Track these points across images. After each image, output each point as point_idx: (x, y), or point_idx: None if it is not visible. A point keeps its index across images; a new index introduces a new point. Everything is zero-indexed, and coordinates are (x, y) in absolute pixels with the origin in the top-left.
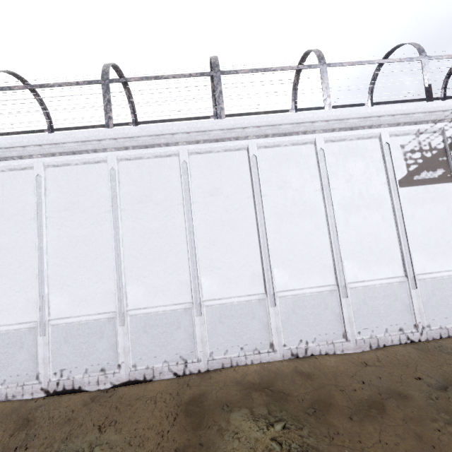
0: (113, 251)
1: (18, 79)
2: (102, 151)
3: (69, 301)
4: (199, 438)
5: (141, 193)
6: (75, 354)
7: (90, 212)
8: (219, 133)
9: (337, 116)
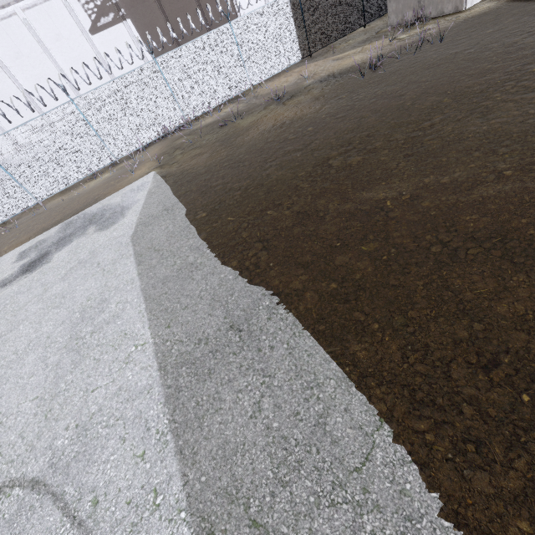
0: None
1: None
2: None
3: None
4: None
5: None
6: None
7: None
8: None
9: None
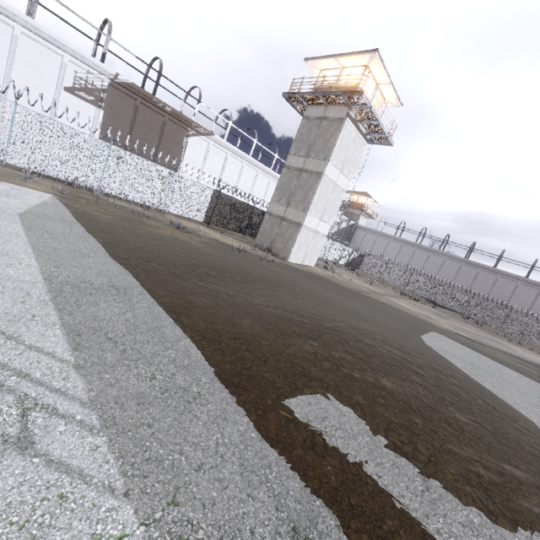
0: None
1: None
2: None
3: None
4: None
5: None
6: None
7: None
8: None
9: (35, 25)
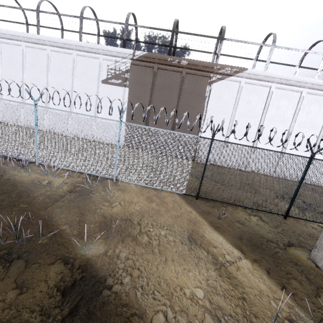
0: None
1: None
2: None
3: None
4: None
5: (8, 58)
6: None
7: None
8: (35, 40)
9: (80, 44)
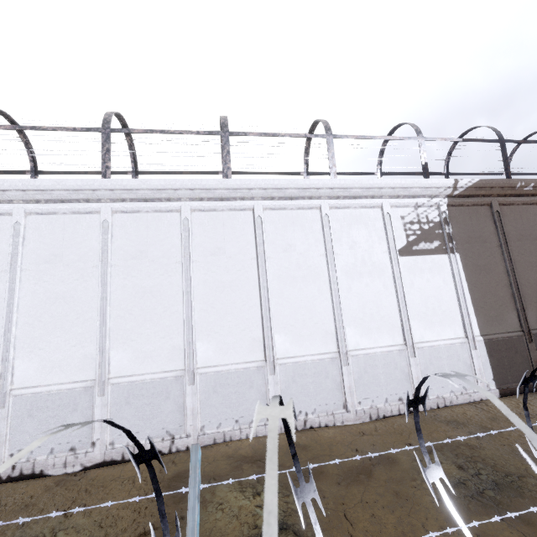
0: (98, 311)
1: (3, 116)
2: (95, 201)
3: (39, 368)
4: (180, 512)
5: (136, 248)
6: (40, 431)
7: (75, 266)
8: (224, 192)
9: (342, 184)
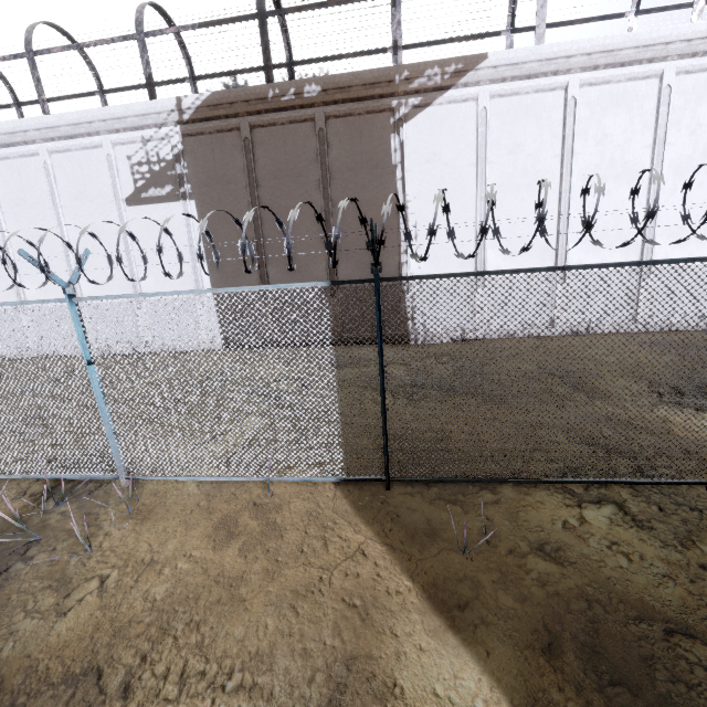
0: None
1: None
2: None
3: None
4: None
5: None
6: None
7: None
8: None
9: (46, 123)
